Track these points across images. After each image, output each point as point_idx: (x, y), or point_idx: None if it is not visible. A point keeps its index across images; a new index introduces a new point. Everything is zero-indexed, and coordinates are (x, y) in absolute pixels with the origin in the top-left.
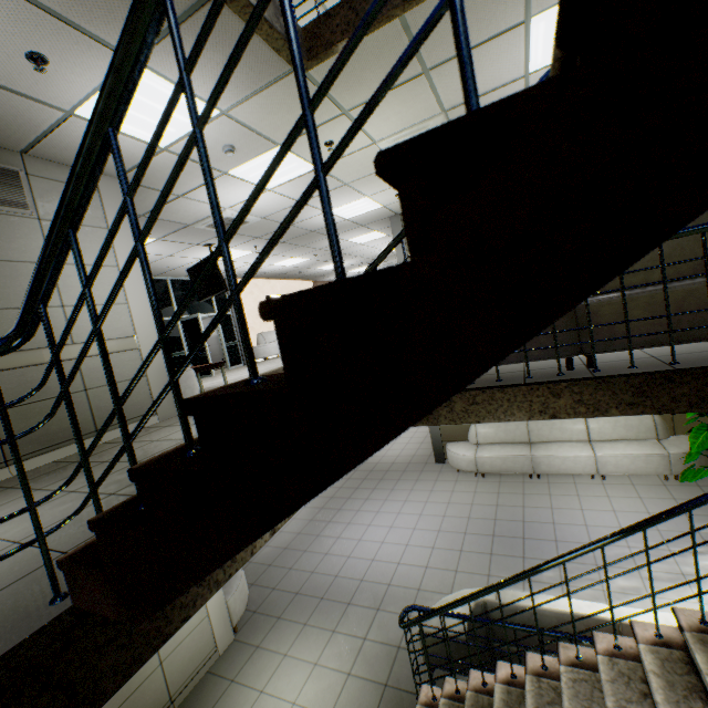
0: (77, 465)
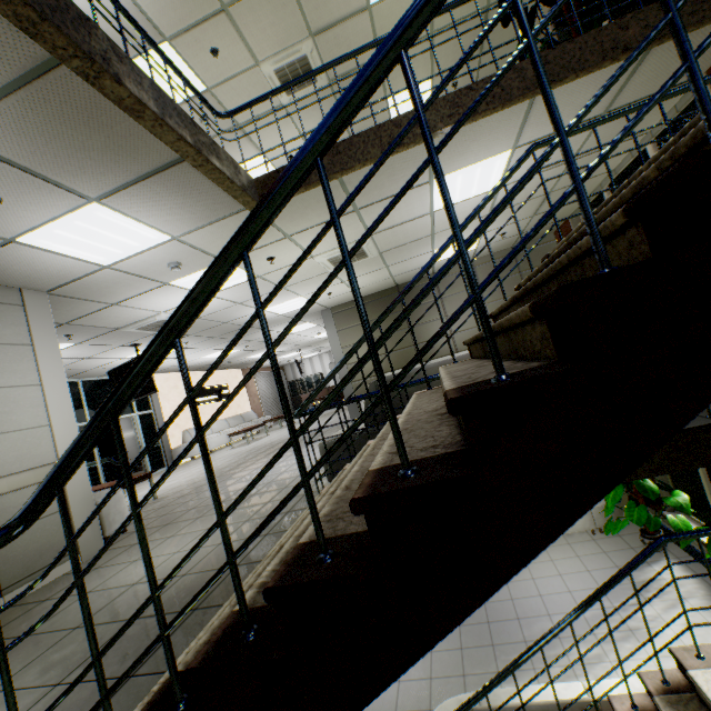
0: (86, 668)
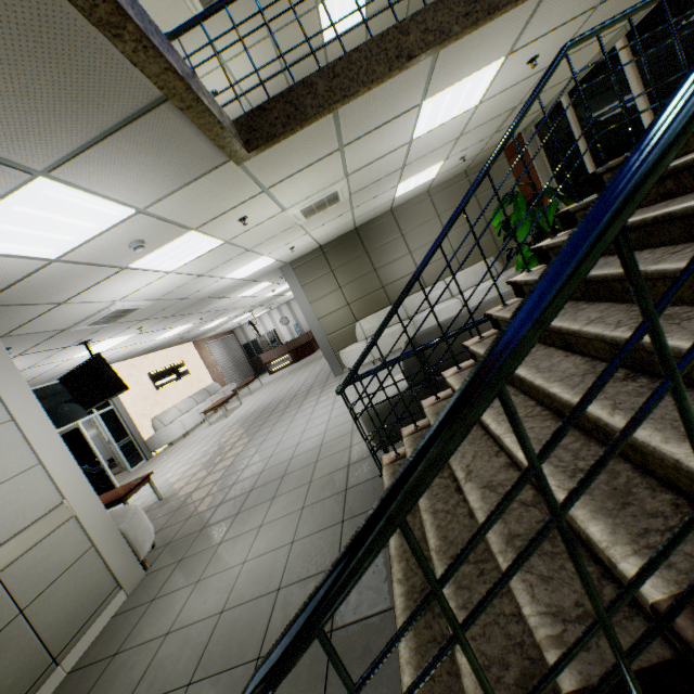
0: None
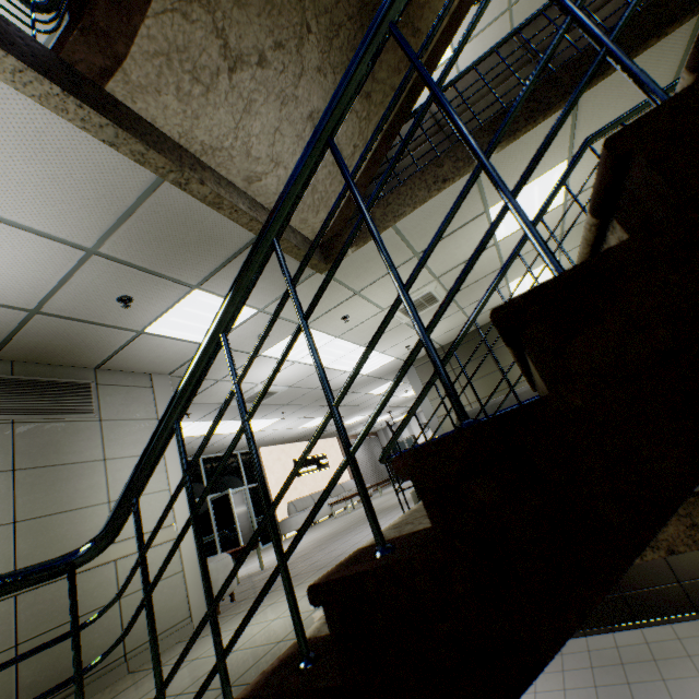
0: None
